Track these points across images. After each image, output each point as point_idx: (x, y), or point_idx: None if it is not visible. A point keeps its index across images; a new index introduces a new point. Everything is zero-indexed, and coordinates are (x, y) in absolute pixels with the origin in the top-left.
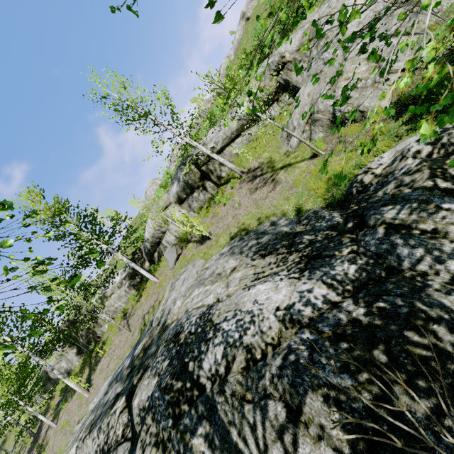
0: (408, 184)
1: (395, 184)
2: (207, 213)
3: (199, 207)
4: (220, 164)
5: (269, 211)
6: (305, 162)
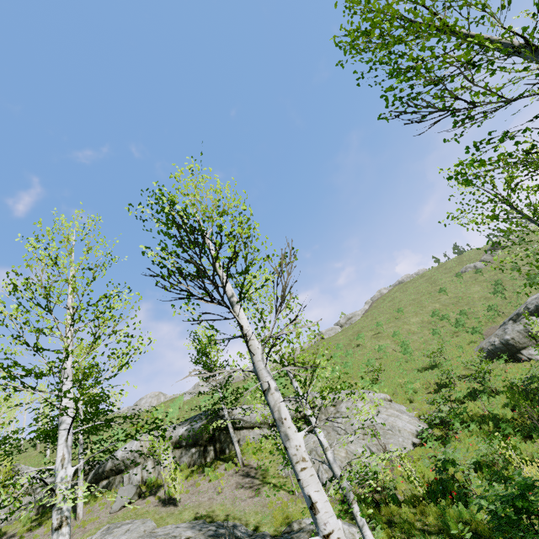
0: (300, 537)
1: (298, 534)
2: (190, 477)
3: (187, 464)
4: (231, 439)
5: (238, 514)
6: (284, 492)
